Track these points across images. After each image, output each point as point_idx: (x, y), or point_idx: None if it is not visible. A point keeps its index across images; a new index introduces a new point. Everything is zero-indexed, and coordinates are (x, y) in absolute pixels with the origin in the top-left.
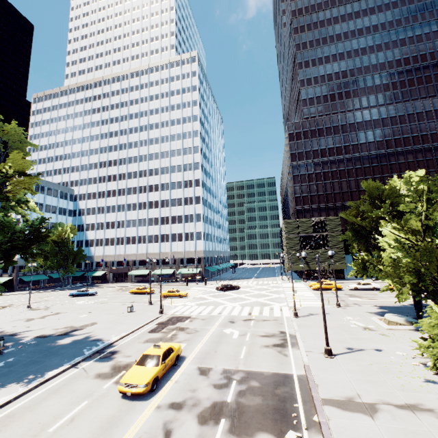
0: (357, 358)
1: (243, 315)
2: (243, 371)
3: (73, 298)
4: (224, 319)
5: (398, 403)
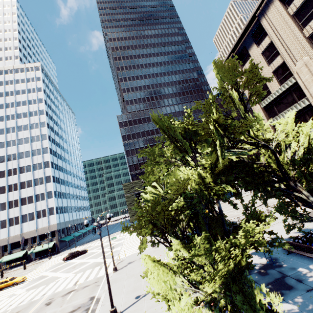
0: (138, 308)
1: (68, 287)
2: None
3: None
4: (43, 302)
5: None
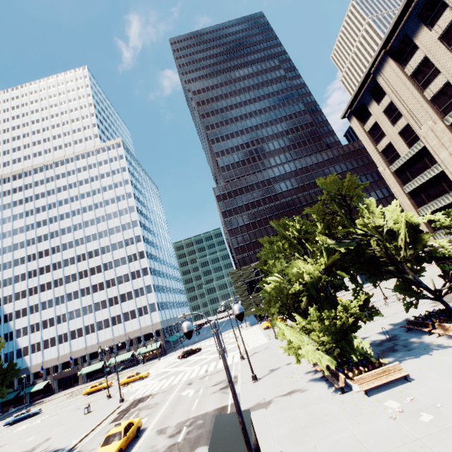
0: (273, 375)
1: (200, 374)
2: (193, 417)
3: (10, 426)
4: (183, 384)
5: (284, 393)
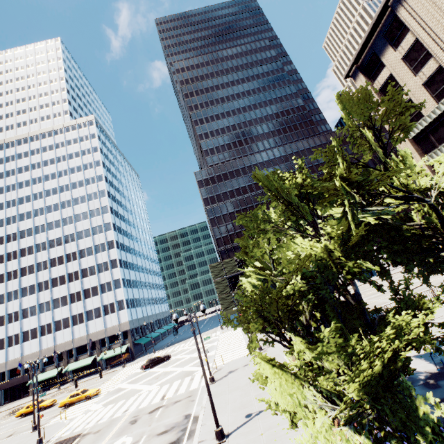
0: (251, 429)
1: (154, 402)
2: None
3: None
4: (126, 419)
5: None
